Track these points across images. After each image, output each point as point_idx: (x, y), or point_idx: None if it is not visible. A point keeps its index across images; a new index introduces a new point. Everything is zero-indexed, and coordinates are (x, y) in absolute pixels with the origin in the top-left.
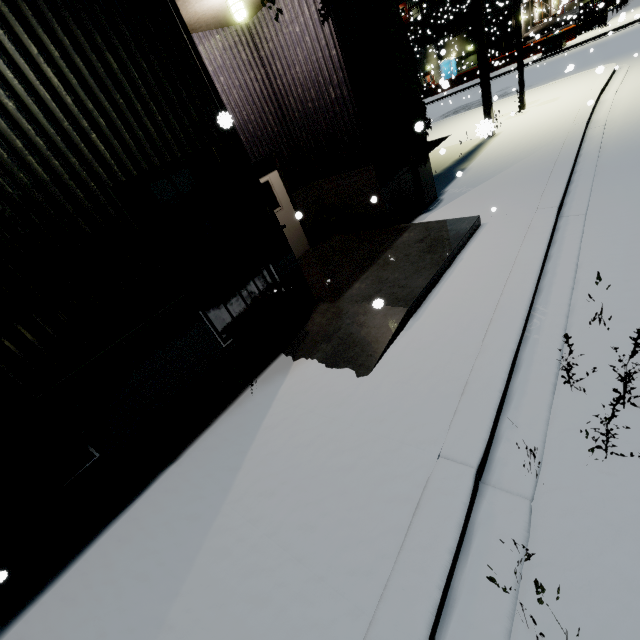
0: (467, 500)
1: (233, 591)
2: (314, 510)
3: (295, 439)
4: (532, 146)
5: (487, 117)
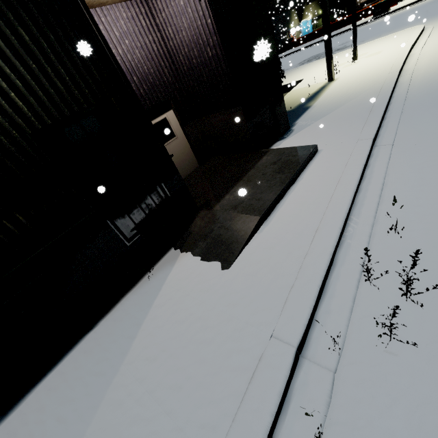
0: (287, 373)
1: (121, 435)
2: (182, 374)
3: (174, 316)
4: (359, 89)
5: (329, 66)
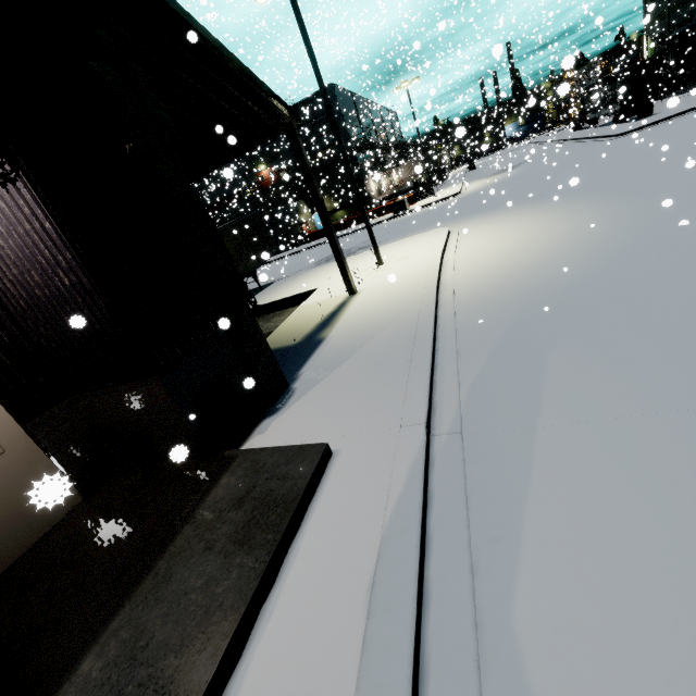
0: None
1: None
2: None
3: None
4: (391, 312)
5: (345, 276)
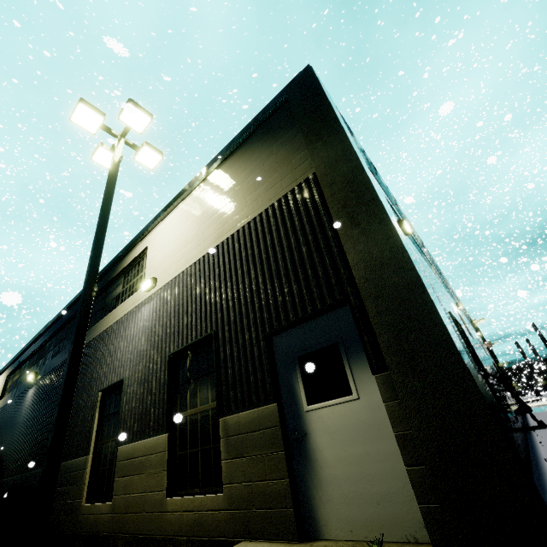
0: None
1: None
2: None
3: None
4: None
5: None
